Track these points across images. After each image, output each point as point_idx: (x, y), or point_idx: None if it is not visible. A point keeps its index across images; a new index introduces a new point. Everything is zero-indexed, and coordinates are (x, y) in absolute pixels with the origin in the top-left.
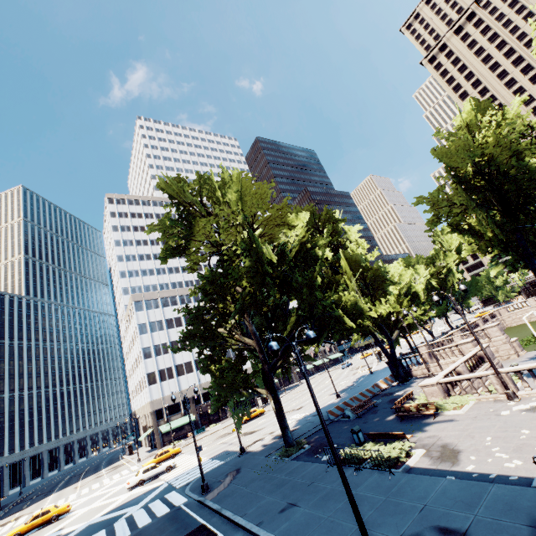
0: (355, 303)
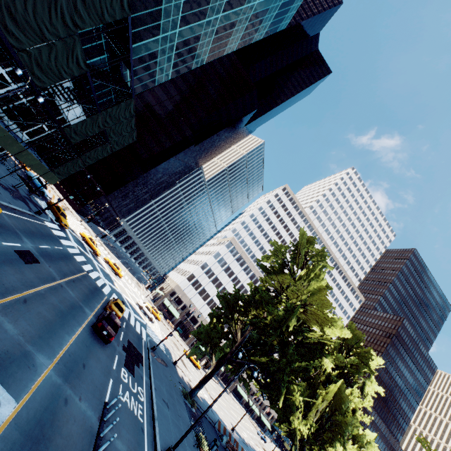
0: (295, 403)
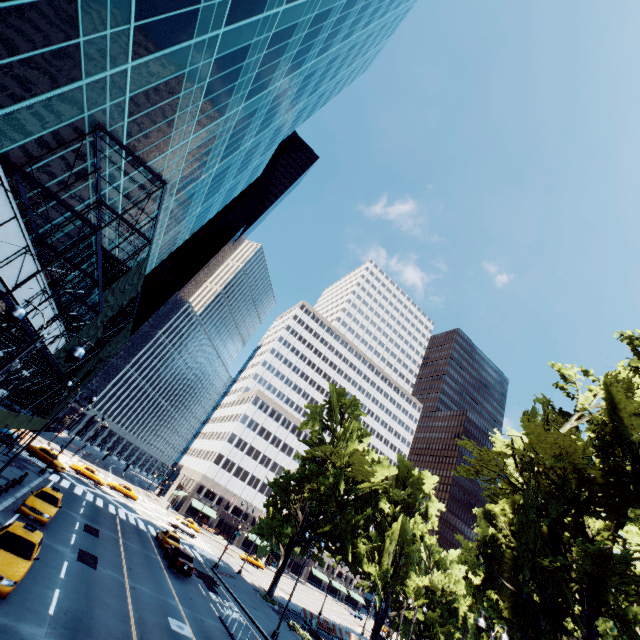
0: (361, 554)
